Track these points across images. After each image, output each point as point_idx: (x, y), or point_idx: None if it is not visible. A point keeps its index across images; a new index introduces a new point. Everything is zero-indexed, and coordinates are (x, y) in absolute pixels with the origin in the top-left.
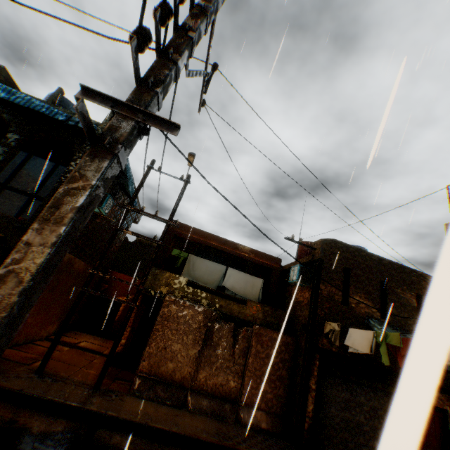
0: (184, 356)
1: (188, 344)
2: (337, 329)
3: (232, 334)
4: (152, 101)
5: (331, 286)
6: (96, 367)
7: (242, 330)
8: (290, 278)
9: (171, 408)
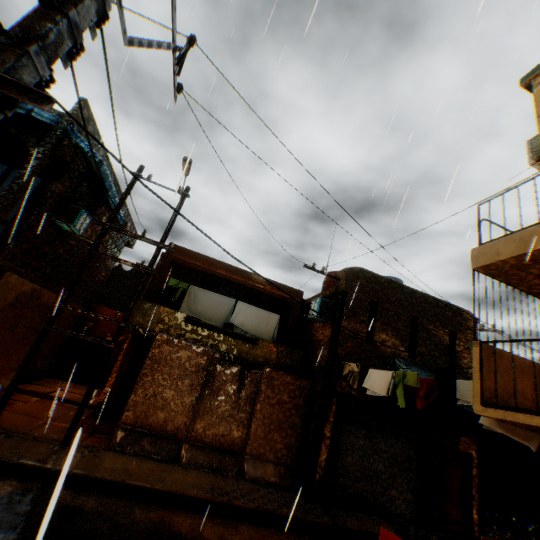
0: (178, 404)
1: (184, 390)
2: (356, 370)
3: (238, 378)
4: (19, 63)
5: (355, 322)
6: (71, 420)
7: (250, 373)
8: (310, 314)
9: (160, 463)
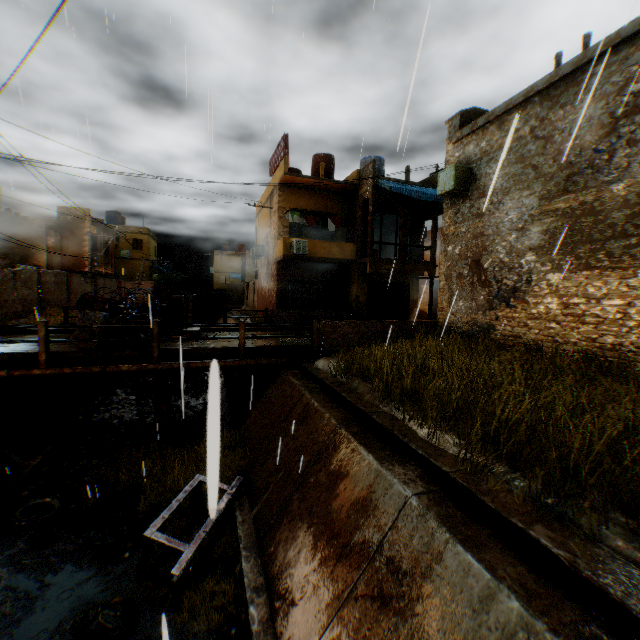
0: None
1: None
2: None
3: None
4: None
5: None
6: None
7: None
8: None
9: None
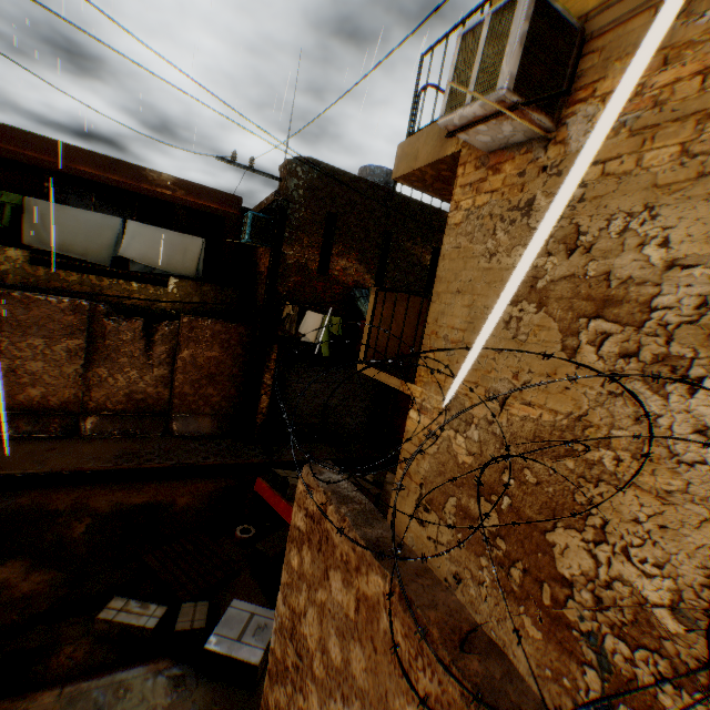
0: (58, 376)
1: (60, 359)
2: (292, 313)
3: (143, 334)
4: None
5: (303, 247)
6: None
7: (160, 326)
8: (242, 236)
9: (51, 442)
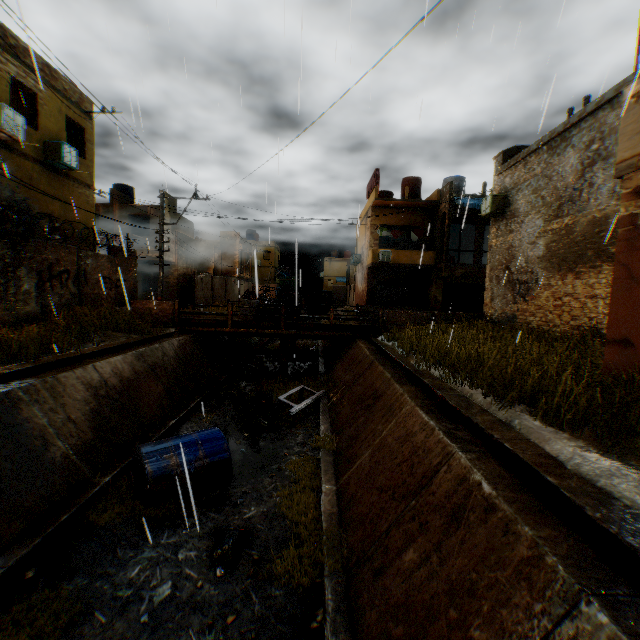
0: None
1: None
2: None
3: None
4: None
5: None
6: None
7: None
8: None
9: None
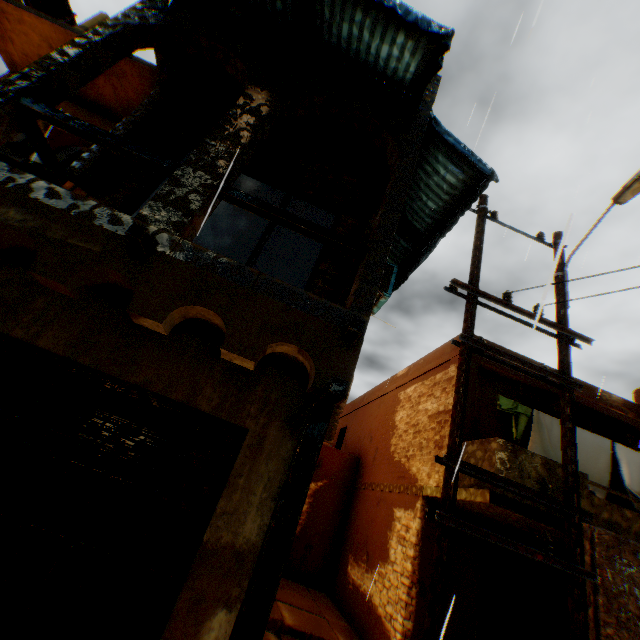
0: None
1: None
2: None
3: None
4: None
5: None
6: None
7: None
8: None
9: None
